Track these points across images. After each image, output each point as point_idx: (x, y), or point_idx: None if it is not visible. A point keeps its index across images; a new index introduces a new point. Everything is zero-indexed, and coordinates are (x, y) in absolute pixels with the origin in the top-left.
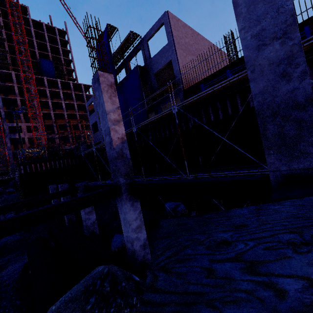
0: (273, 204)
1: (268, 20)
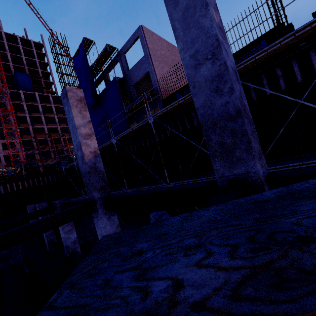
0: (202, 210)
1: (200, 43)
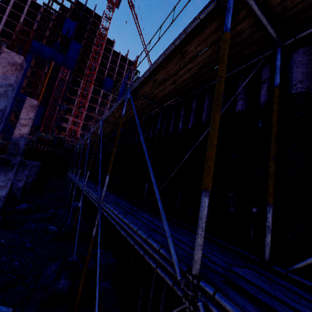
0: None
1: None
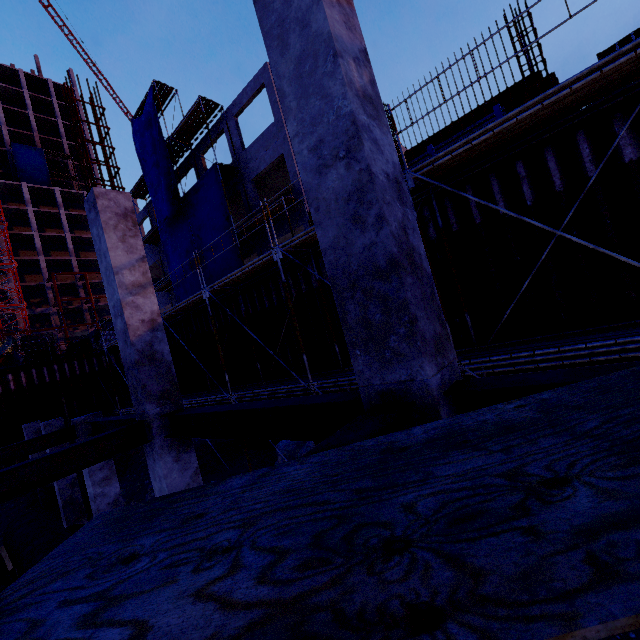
0: (296, 461)
1: (325, 126)
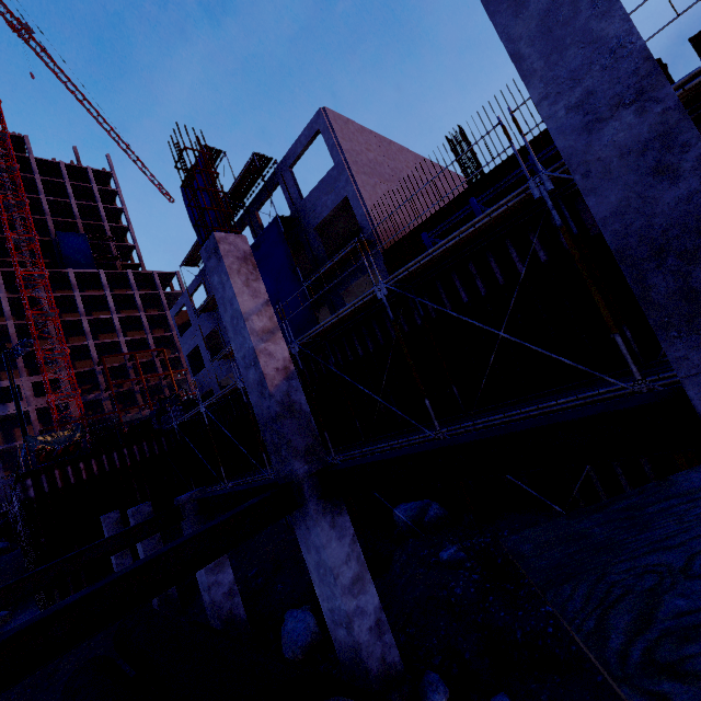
0: None
1: (596, 75)
